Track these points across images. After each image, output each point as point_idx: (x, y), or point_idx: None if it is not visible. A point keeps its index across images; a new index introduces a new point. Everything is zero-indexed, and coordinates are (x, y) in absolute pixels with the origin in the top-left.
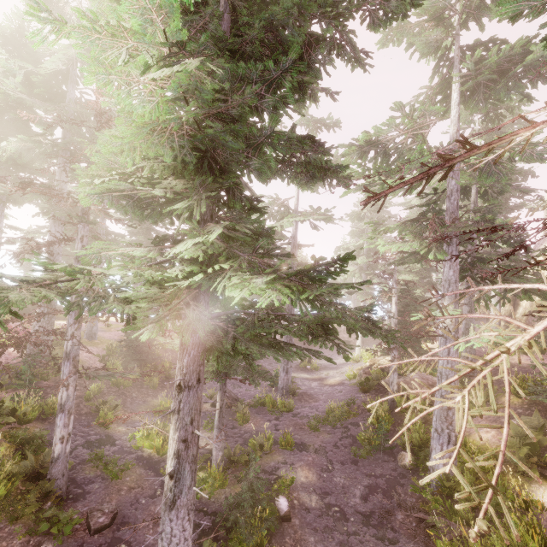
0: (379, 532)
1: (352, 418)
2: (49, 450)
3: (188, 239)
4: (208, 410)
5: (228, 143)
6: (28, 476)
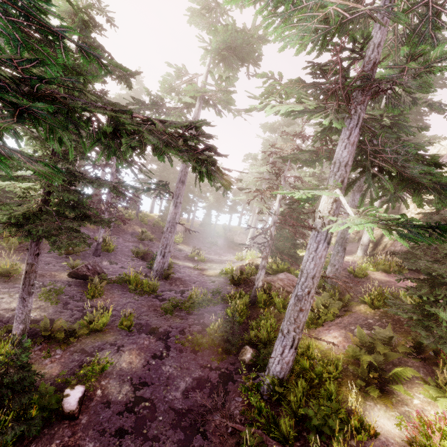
0: (186, 437)
1: (212, 307)
2: None
3: None
4: (63, 280)
5: None
6: None
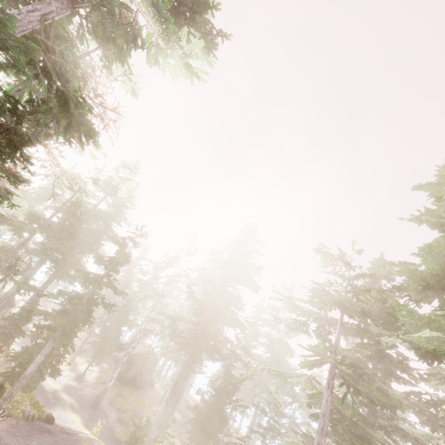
0: None
1: None
2: None
3: None
4: None
5: None
6: None
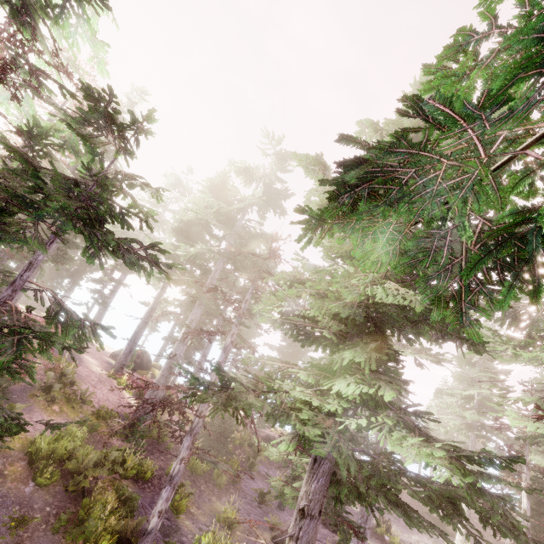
0: None
1: None
2: (142, 519)
3: (346, 379)
4: (268, 543)
5: (393, 315)
6: (120, 538)
